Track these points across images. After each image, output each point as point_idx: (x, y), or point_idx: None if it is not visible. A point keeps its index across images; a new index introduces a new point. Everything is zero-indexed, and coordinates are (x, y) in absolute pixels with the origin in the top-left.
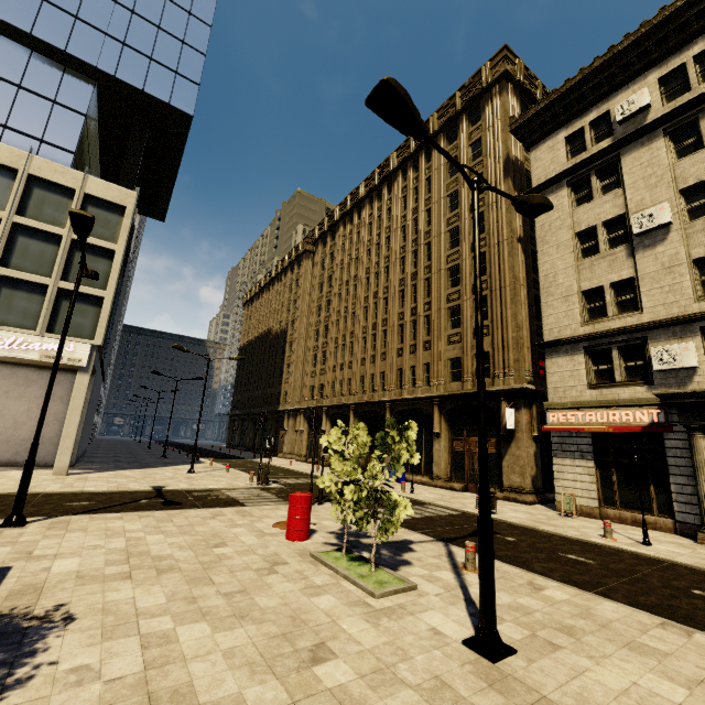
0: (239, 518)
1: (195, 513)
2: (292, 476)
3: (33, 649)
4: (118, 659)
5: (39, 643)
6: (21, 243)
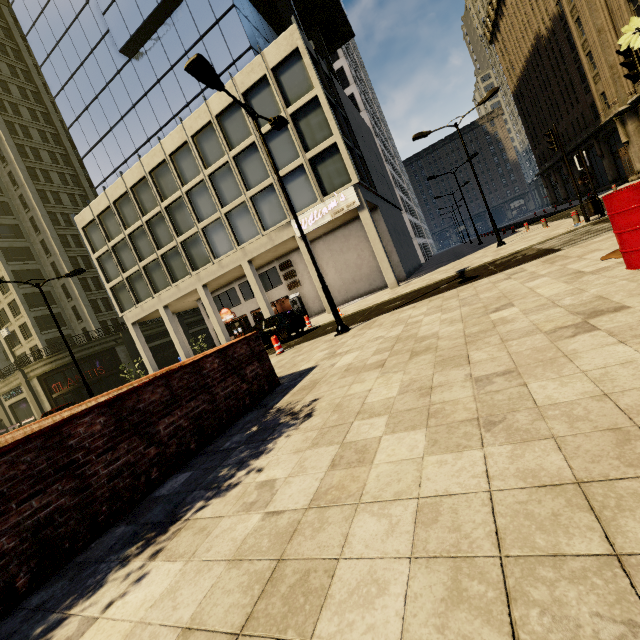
0: (544, 267)
1: (486, 281)
2: None
3: (264, 449)
4: (300, 478)
5: (271, 443)
6: (273, 149)
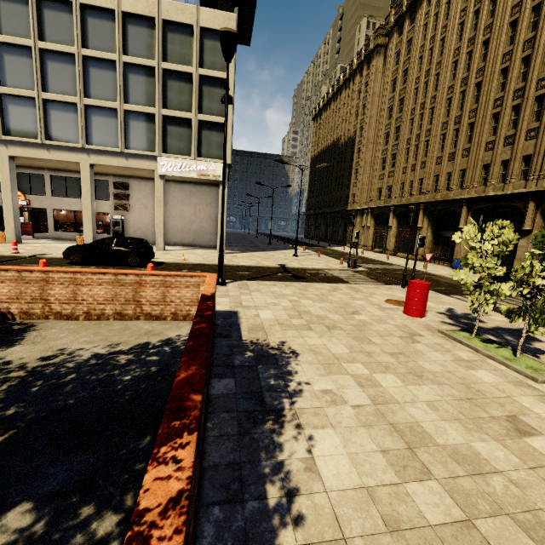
0: (354, 293)
1: (320, 286)
2: (368, 262)
3: (288, 370)
4: (348, 390)
5: (288, 367)
6: (170, 87)
